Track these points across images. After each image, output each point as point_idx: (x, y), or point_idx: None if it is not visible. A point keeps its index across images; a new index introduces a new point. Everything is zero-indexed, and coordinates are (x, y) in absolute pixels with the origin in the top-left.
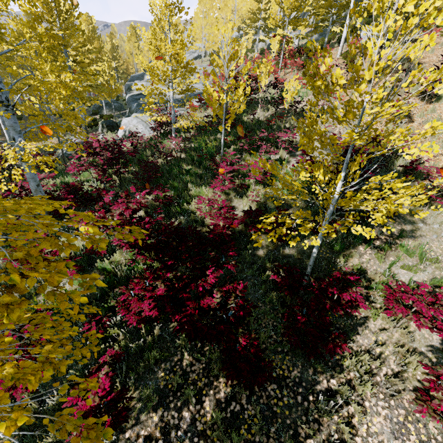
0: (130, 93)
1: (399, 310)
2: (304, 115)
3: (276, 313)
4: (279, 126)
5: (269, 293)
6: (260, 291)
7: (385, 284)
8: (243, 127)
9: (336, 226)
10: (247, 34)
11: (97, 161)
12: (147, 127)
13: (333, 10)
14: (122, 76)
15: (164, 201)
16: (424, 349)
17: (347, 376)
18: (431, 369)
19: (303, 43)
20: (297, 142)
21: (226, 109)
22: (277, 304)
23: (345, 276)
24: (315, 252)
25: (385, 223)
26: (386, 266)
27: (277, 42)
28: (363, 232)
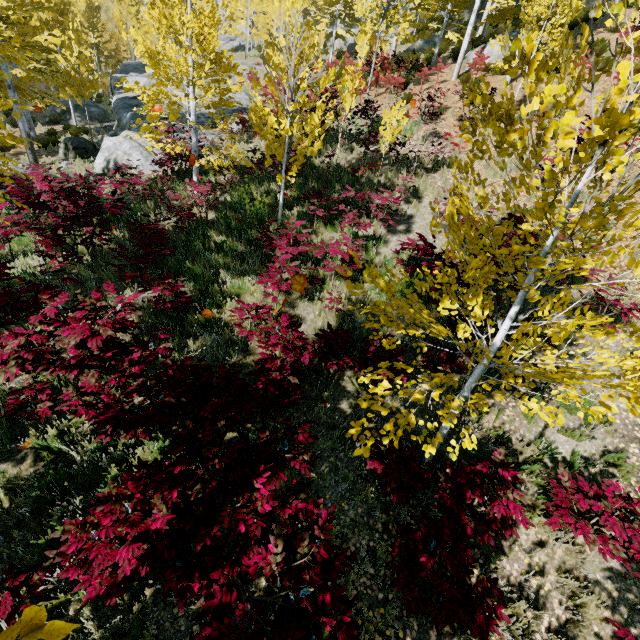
0: (120, 93)
1: (578, 531)
2: (407, 166)
3: (373, 522)
4: (370, 180)
5: (361, 482)
6: (347, 485)
7: (539, 460)
8: (315, 176)
9: (487, 388)
10: (317, 24)
11: (44, 218)
12: (149, 158)
13: (449, 5)
14: (107, 61)
15: (174, 305)
16: (600, 575)
17: (490, 638)
18: (628, 633)
19: (401, 50)
20: (398, 210)
21: (290, 147)
22: (375, 509)
23: (492, 467)
24: (447, 428)
25: (533, 355)
26: (538, 428)
27: (367, 43)
28: (541, 413)
